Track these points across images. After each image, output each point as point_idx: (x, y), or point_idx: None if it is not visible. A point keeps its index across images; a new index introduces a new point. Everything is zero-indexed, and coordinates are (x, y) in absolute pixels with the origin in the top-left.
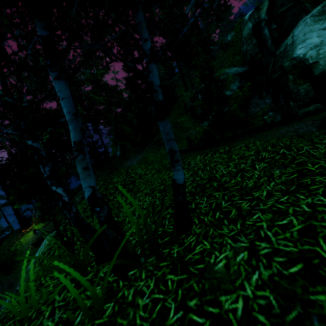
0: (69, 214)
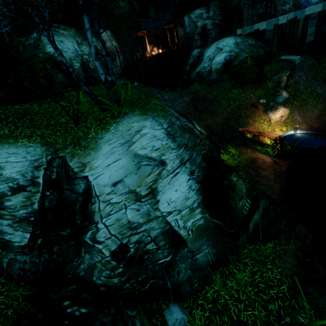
0: (88, 89)
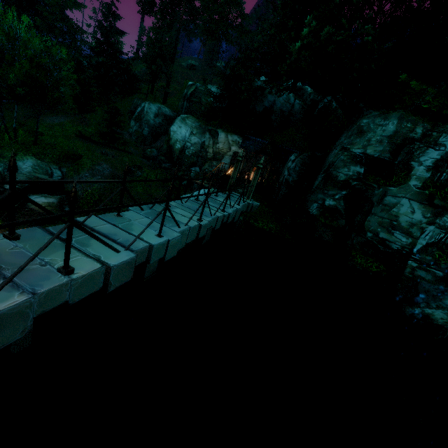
0: (5, 128)
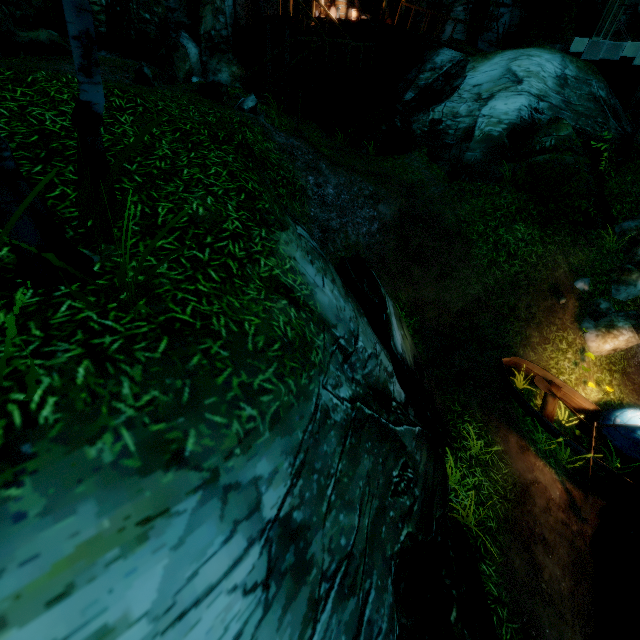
0: None
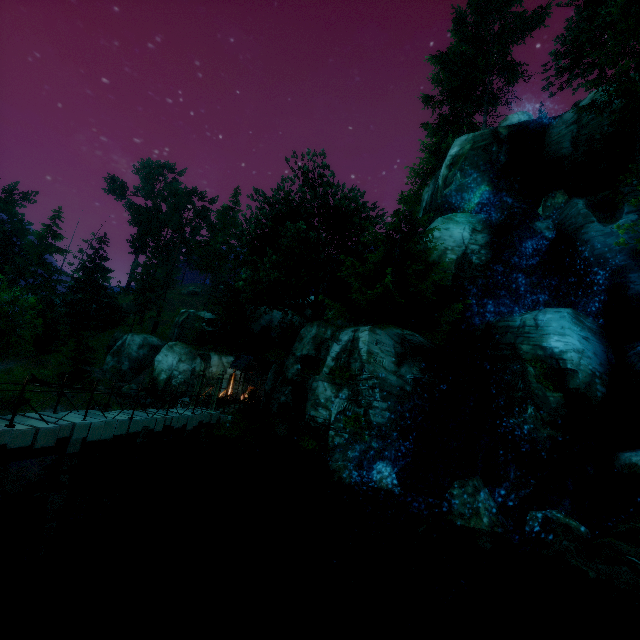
0: None
